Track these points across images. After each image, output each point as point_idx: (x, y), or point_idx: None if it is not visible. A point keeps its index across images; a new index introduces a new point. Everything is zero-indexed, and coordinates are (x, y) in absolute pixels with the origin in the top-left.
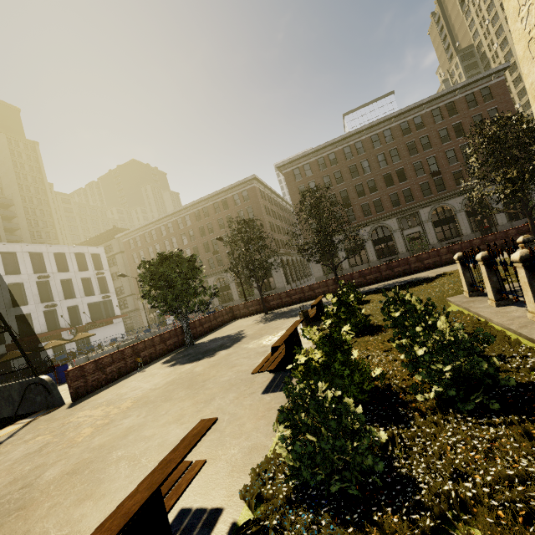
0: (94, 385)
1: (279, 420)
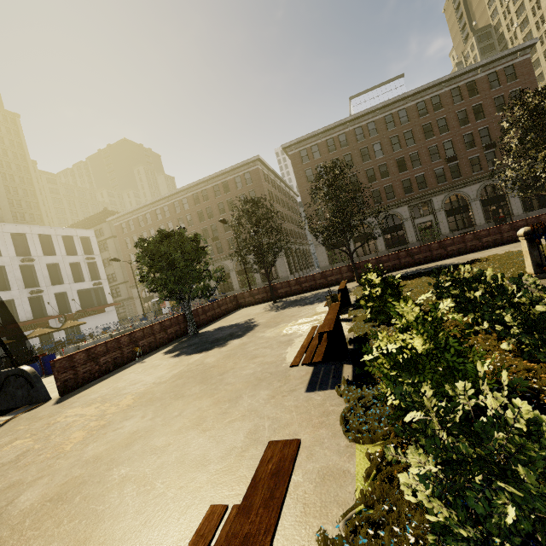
0: (86, 378)
1: (427, 449)
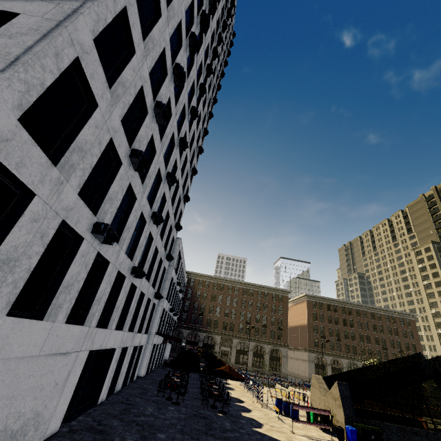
0: None
1: None
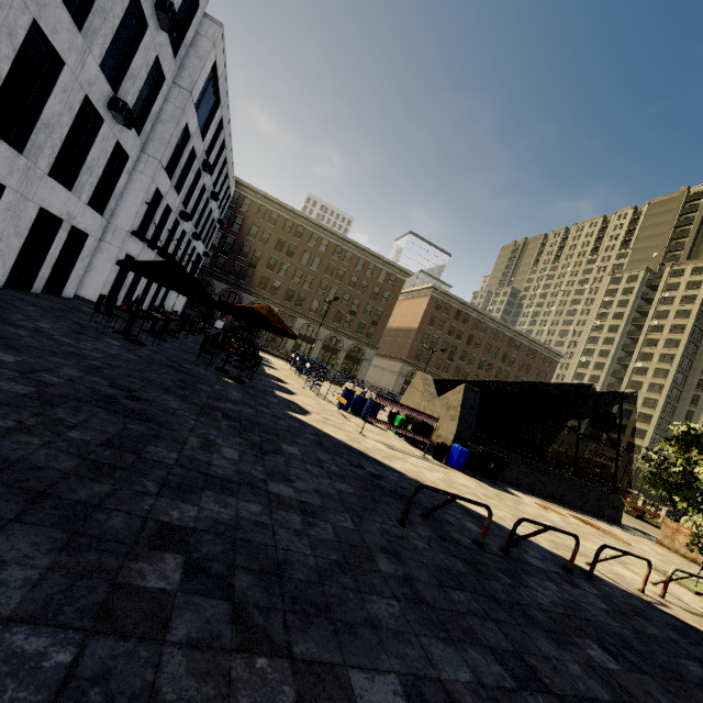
0: None
1: None
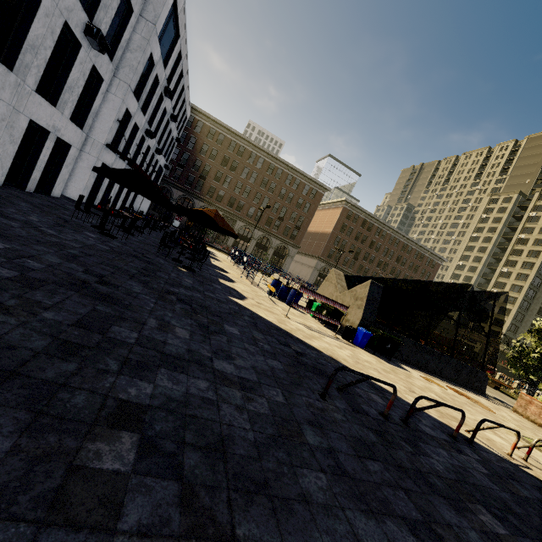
0: None
1: None
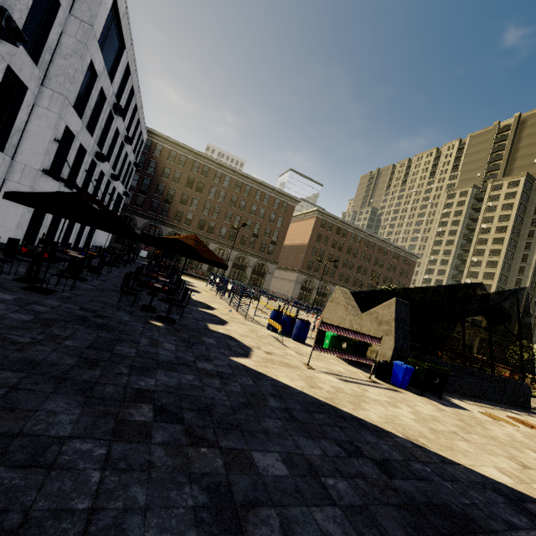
0: None
1: None
